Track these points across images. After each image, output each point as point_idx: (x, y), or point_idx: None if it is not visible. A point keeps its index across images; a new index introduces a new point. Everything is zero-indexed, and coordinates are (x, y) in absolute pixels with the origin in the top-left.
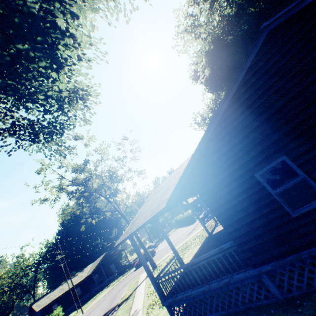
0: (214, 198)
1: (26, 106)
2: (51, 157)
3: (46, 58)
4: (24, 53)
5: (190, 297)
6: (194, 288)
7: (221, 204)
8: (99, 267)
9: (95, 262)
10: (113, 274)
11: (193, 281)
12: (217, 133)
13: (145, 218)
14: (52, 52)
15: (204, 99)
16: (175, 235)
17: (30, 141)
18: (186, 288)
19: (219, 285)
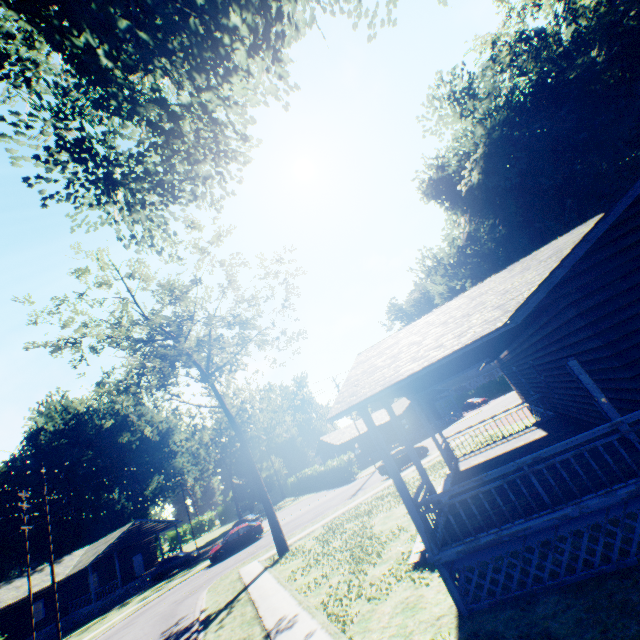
0: (614, 320)
1: (139, 107)
2: (130, 243)
3: (256, 11)
4: (171, 7)
5: (515, 539)
6: (530, 517)
7: (633, 331)
8: (106, 557)
9: (97, 544)
10: (138, 578)
11: (531, 501)
12: (638, 198)
13: (427, 358)
14: (267, 8)
15: (447, 228)
16: (304, 503)
17: (103, 192)
18: (507, 517)
19: (611, 500)
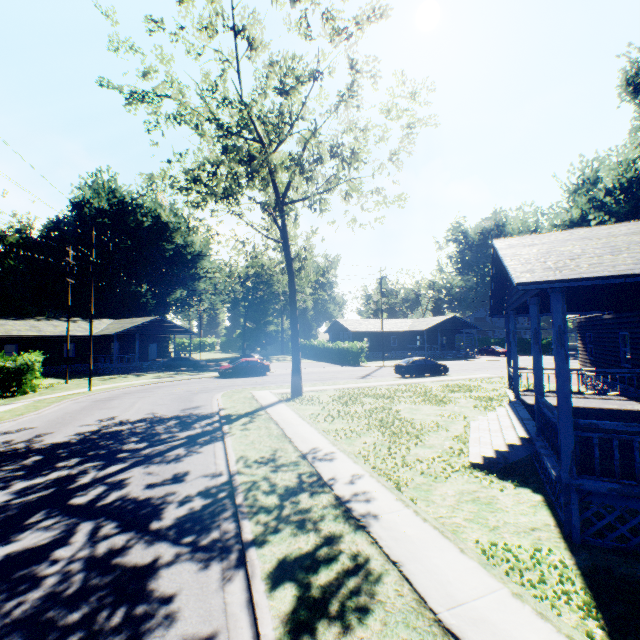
0: None
1: None
2: None
3: None
4: None
5: None
6: None
7: None
8: (128, 334)
9: (123, 322)
10: (152, 361)
11: None
12: None
13: None
14: None
15: (639, 139)
16: (307, 366)
17: None
18: None
19: None
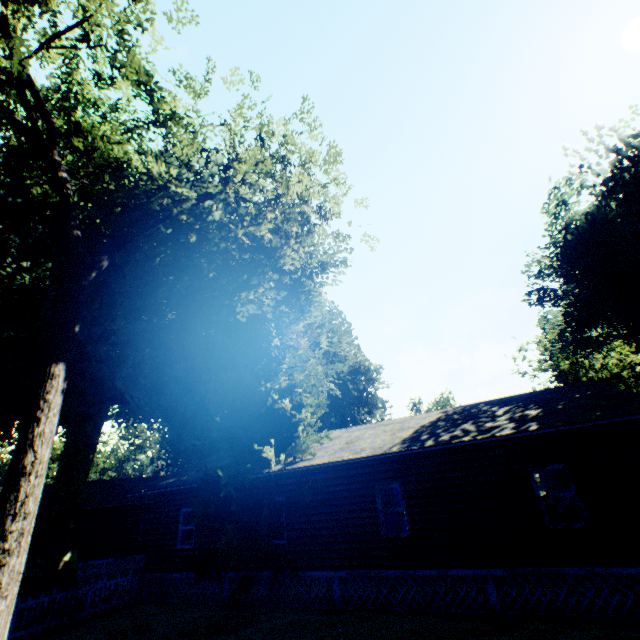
0: None
1: None
2: None
3: None
4: None
5: None
6: None
7: None
8: None
9: None
10: None
11: None
12: None
13: None
14: None
15: None
16: None
17: None
18: None
19: None
